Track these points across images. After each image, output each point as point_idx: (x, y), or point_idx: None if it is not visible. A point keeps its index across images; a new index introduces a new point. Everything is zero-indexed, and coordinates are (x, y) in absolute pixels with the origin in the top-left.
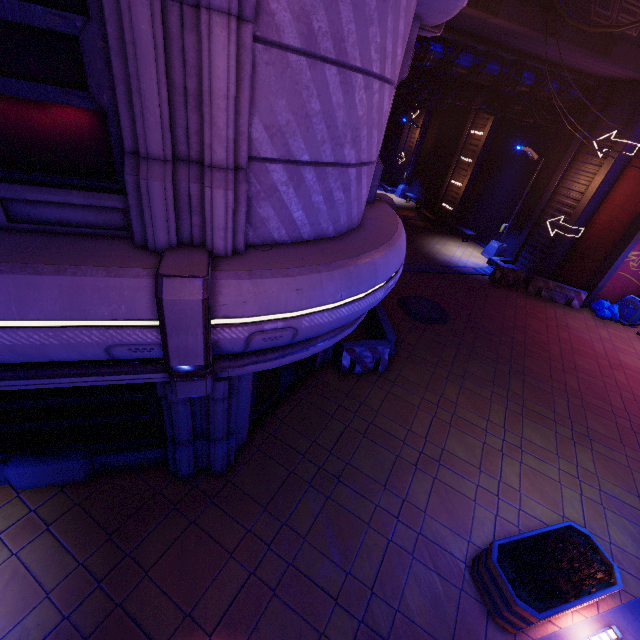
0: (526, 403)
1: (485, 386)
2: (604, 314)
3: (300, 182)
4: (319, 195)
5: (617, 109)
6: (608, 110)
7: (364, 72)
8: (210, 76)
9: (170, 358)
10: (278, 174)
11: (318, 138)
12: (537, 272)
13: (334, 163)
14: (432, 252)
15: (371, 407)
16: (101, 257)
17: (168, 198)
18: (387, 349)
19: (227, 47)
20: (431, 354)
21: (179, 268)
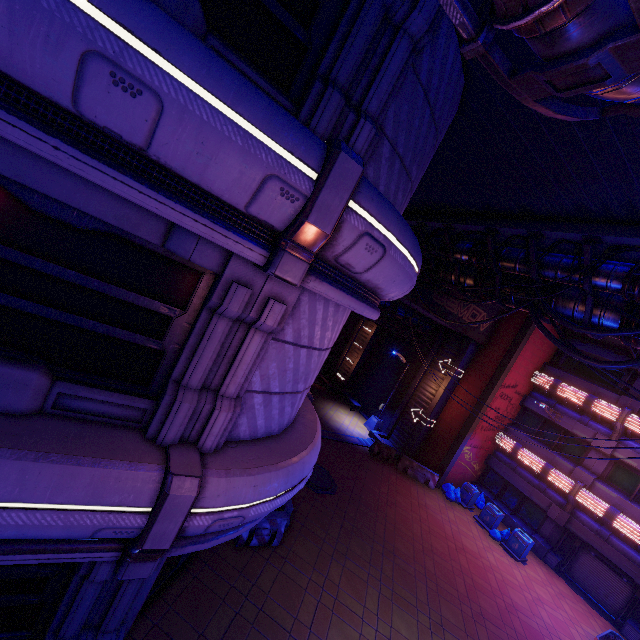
0: (395, 587)
1: (363, 566)
2: (451, 496)
3: (269, 403)
4: (277, 409)
5: (450, 346)
6: (446, 344)
7: (319, 349)
8: (244, 354)
9: (146, 542)
10: (258, 399)
11: (287, 380)
12: (405, 450)
13: (291, 391)
14: (326, 417)
15: (262, 589)
16: (124, 450)
17: (189, 413)
18: (285, 521)
19: (258, 344)
20: (320, 527)
21: (183, 467)
